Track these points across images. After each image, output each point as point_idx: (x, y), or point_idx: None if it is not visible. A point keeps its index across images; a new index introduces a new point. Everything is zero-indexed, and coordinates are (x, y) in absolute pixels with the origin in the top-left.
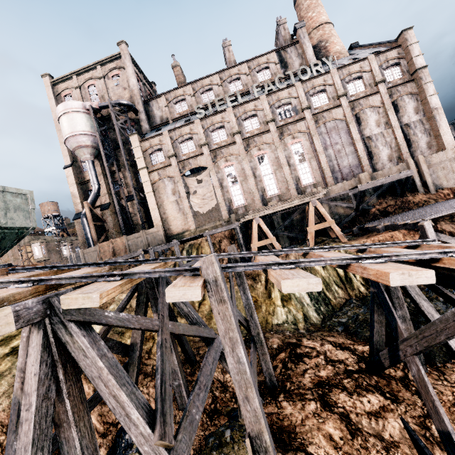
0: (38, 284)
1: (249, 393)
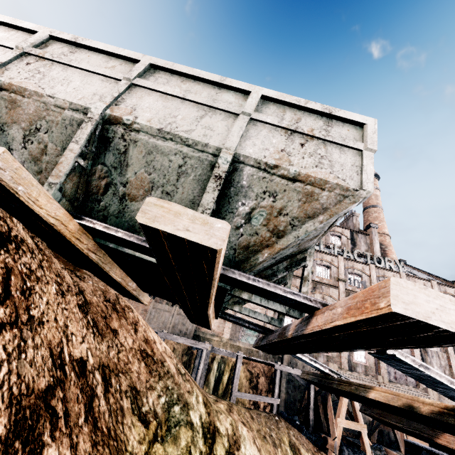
0: None
1: None
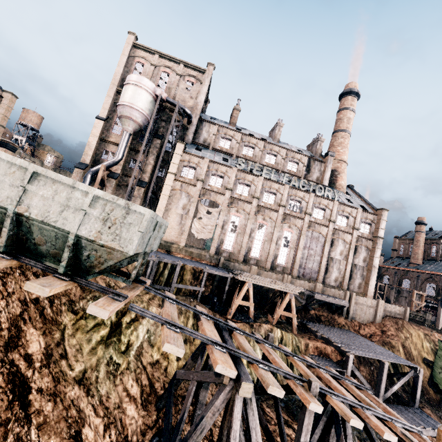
0: (226, 351)
1: None
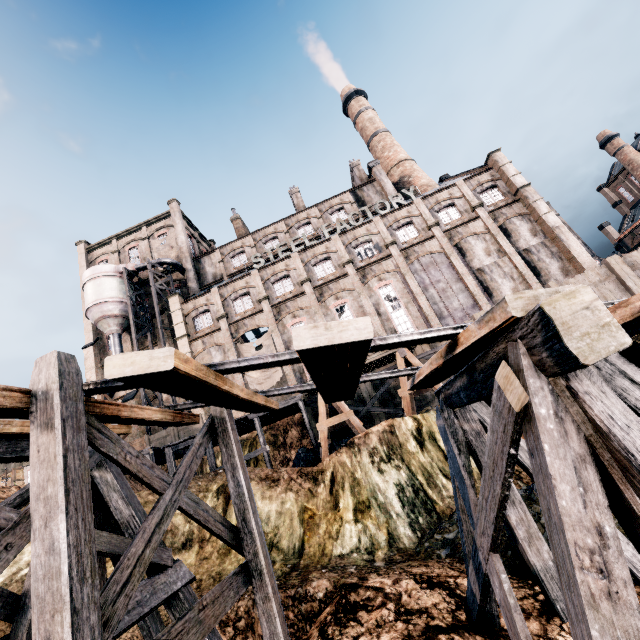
0: None
1: (57, 626)
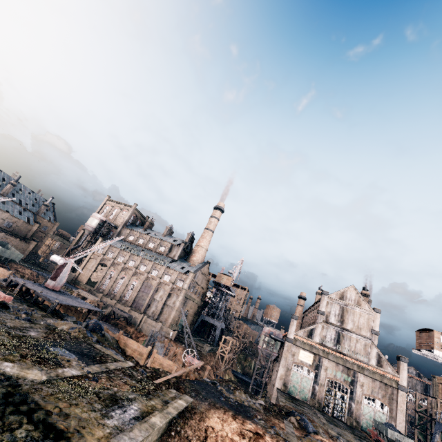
0: None
1: None
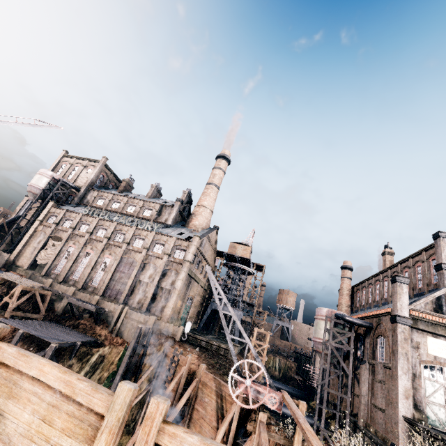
0: None
1: None
